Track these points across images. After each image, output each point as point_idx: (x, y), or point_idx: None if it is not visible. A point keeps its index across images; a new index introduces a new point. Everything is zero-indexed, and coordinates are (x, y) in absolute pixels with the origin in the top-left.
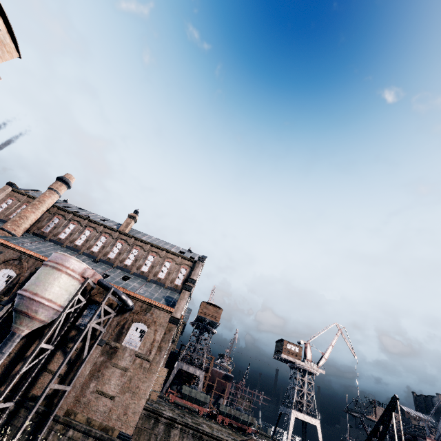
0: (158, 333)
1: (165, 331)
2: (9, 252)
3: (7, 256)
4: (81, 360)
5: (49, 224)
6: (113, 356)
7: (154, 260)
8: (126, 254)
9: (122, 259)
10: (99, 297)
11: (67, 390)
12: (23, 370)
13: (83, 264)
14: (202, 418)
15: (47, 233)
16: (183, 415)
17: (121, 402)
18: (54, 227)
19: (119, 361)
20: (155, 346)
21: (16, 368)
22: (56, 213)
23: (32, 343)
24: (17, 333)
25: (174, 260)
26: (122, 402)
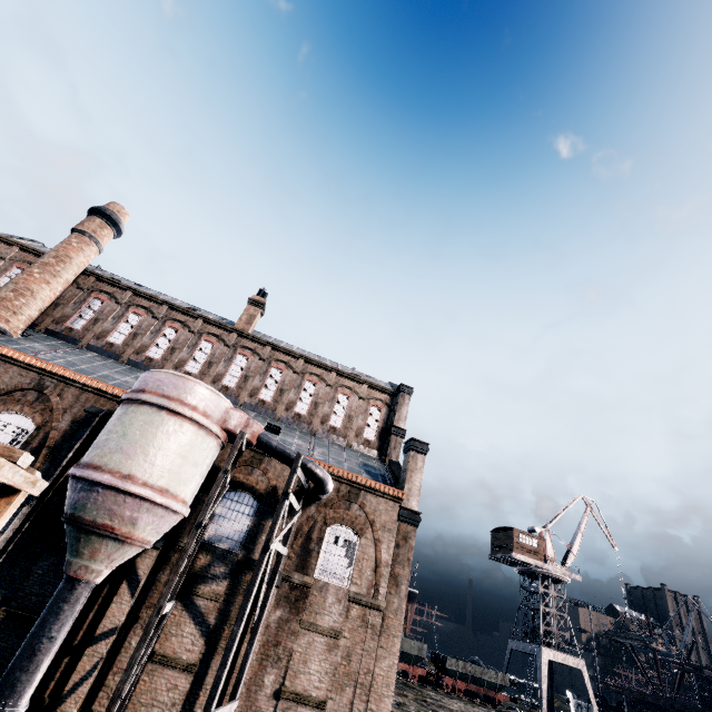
0: (384, 547)
1: (396, 541)
2: (10, 371)
3: (6, 381)
4: (232, 622)
5: (82, 312)
6: (301, 606)
7: (317, 390)
8: (259, 379)
9: (254, 389)
10: (244, 473)
11: (232, 710)
12: (128, 685)
13: (222, 400)
14: (427, 690)
15: (80, 333)
16: (425, 703)
17: (339, 710)
18: (94, 318)
19: (317, 616)
20: (383, 574)
21: (79, 666)
22: (95, 289)
23: (107, 593)
24: (84, 581)
25: (355, 392)
26: (343, 711)
